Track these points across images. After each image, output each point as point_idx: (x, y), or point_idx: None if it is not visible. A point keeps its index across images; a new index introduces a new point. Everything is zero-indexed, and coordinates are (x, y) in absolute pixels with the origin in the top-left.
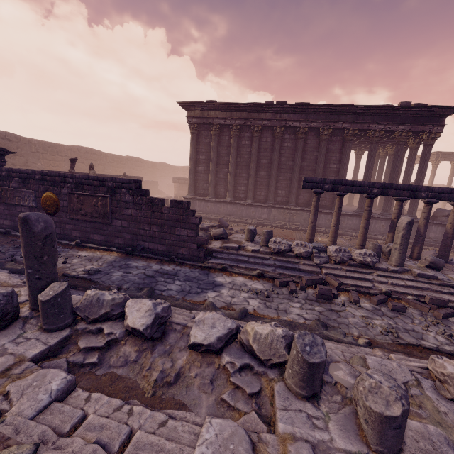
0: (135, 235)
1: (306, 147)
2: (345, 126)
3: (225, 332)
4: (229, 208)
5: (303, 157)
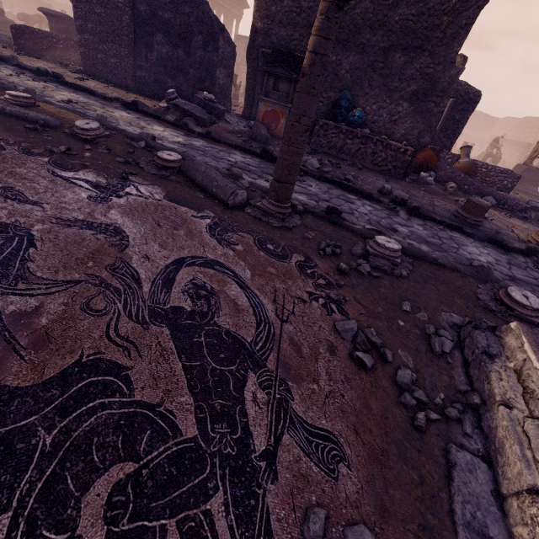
0: None
1: None
2: None
3: None
4: None
5: None
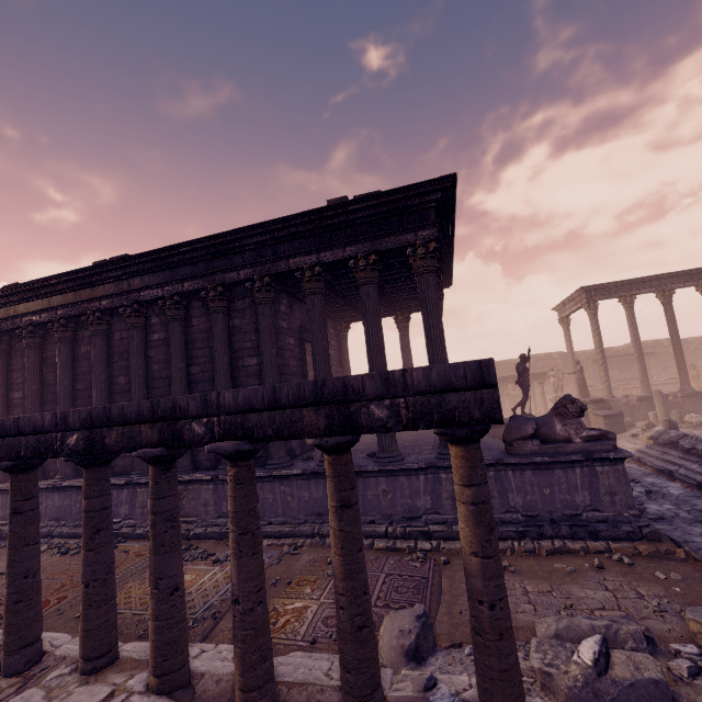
0: None
1: (192, 334)
2: (244, 275)
3: None
4: (57, 502)
5: (192, 355)
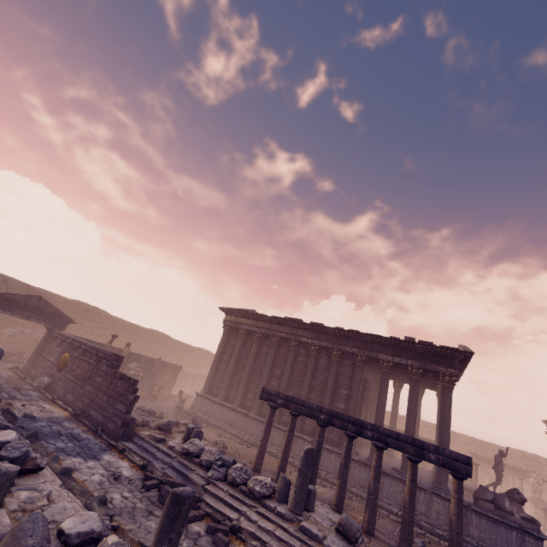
0: (91, 402)
1: (318, 365)
2: (353, 350)
3: (3, 440)
4: (232, 416)
5: (315, 375)
